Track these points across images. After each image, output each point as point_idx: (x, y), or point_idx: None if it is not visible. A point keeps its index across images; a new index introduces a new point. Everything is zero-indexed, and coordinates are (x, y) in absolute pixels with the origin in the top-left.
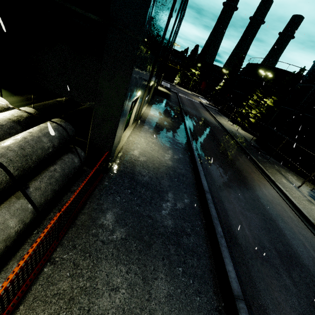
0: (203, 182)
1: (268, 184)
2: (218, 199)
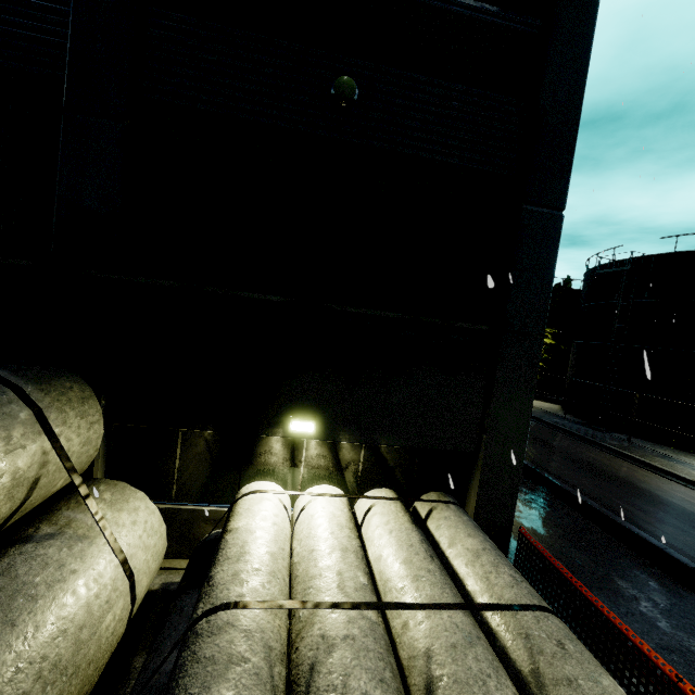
0: (634, 530)
1: (692, 491)
2: (687, 557)
